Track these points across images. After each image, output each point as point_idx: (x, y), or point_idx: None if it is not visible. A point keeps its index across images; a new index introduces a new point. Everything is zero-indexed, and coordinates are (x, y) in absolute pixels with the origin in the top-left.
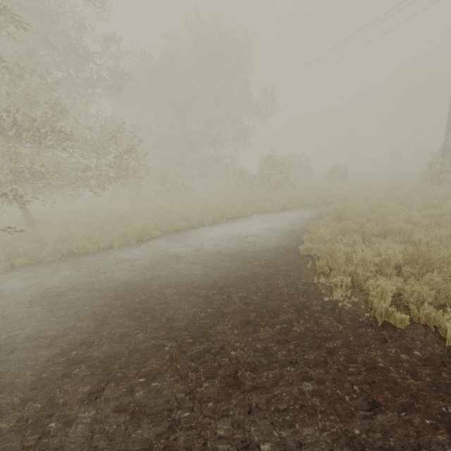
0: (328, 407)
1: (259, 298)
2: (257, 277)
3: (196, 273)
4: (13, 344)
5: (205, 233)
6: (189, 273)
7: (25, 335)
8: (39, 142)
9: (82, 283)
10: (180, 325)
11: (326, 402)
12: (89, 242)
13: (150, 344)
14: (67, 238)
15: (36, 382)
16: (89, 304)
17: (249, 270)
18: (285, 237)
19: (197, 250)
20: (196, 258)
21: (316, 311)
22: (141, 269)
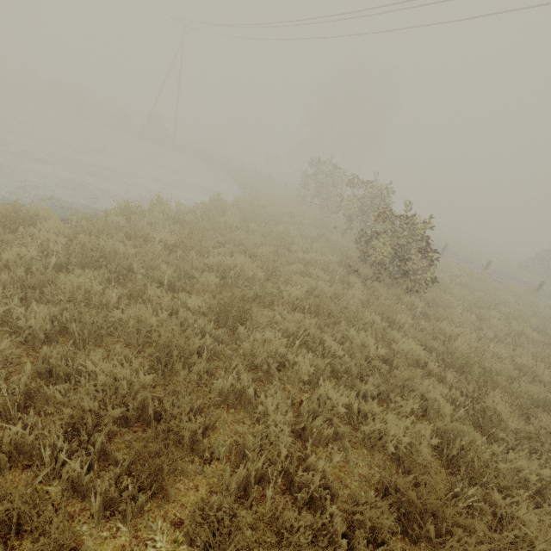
0: None
1: None
2: None
3: None
4: None
5: None
6: None
7: None
8: None
9: None
10: None
11: None
12: None
13: None
14: None
15: None
16: None
17: None
18: None
19: None
20: None
21: None
22: None
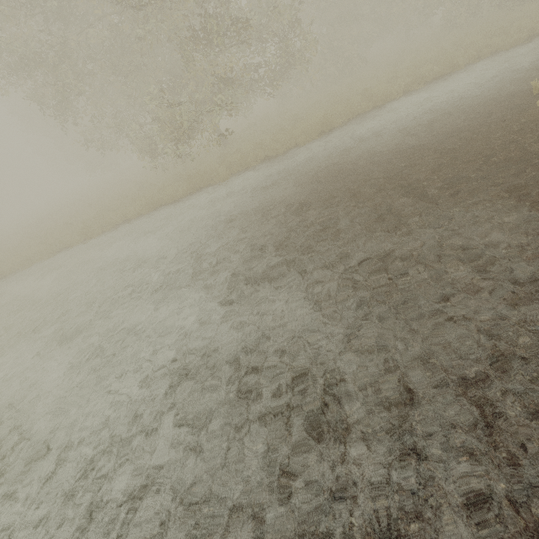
0: (507, 195)
1: (457, 147)
2: (459, 132)
3: (386, 144)
4: (263, 205)
5: (394, 108)
6: (379, 146)
7: (267, 200)
8: (223, 48)
9: (286, 172)
10: (375, 177)
11: (506, 193)
12: (277, 145)
13: (353, 190)
14: (260, 145)
15: (288, 214)
16: (299, 181)
17: (450, 128)
18: (515, 80)
19: (386, 126)
20: (385, 133)
21: (527, 143)
22: (331, 154)
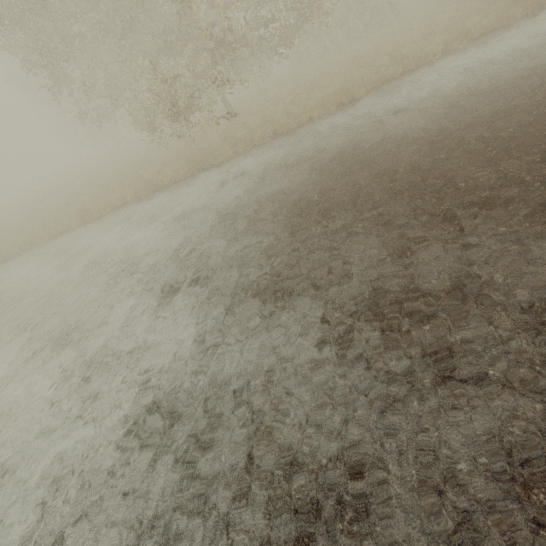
0: None
1: (508, 134)
2: (510, 112)
3: (416, 124)
4: (267, 197)
5: (429, 75)
6: (407, 127)
7: (272, 192)
8: None
9: (296, 155)
10: (400, 171)
11: None
12: (289, 119)
13: (372, 186)
14: (269, 118)
15: (293, 213)
16: (309, 168)
17: (499, 106)
18: None
19: (417, 99)
20: (415, 108)
21: None
22: (349, 134)
